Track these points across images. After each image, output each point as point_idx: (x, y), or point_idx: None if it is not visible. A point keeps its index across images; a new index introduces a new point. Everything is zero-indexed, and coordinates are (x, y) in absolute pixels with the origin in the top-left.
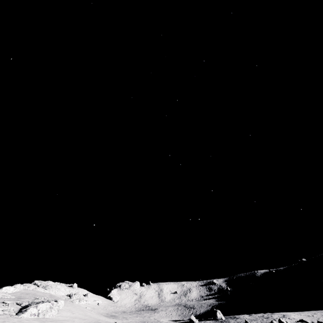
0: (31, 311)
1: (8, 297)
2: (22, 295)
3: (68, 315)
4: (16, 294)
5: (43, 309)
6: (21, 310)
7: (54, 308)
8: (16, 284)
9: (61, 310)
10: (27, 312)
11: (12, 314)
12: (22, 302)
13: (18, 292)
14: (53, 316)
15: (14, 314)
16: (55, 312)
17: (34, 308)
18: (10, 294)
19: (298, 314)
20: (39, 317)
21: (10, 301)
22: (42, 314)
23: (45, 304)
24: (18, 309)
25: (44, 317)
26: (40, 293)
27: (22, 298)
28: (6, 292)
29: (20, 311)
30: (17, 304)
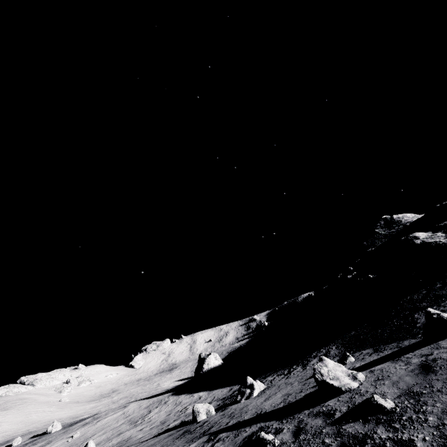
0: None
1: None
2: None
3: None
4: None
5: None
6: None
7: None
8: None
9: None
10: None
11: None
12: None
13: None
14: None
15: None
16: None
17: None
18: None
19: (127, 409)
20: None
21: None
22: None
23: None
24: None
25: None
26: None
27: None
28: None
29: None
30: None
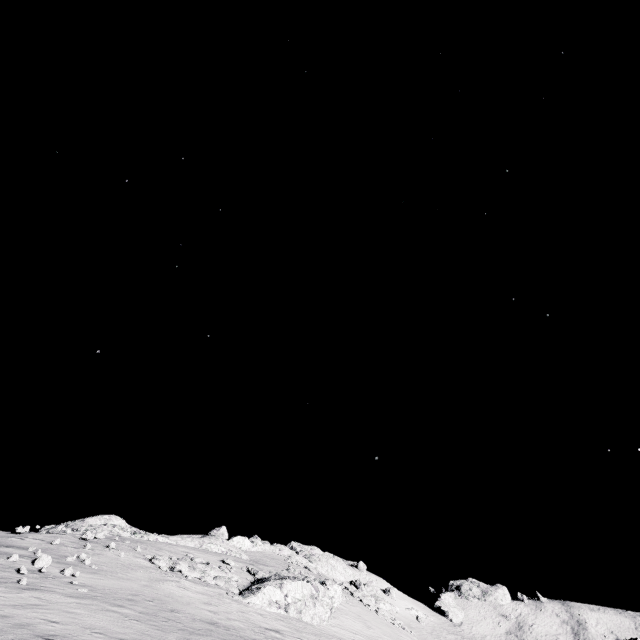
0: (268, 593)
1: (237, 555)
2: (264, 560)
3: (358, 629)
4: (254, 555)
5: (296, 595)
6: (252, 585)
7: (321, 600)
8: (255, 537)
9: (339, 610)
10: (261, 594)
11: (232, 591)
12: (256, 570)
13: (259, 553)
14: (322, 621)
15: (235, 592)
16: (325, 612)
17: (276, 588)
18: (245, 552)
19: None
20: (289, 614)
21: (238, 562)
22: (294, 608)
23: (299, 585)
24: (248, 582)
25: (299, 617)
26: (296, 564)
27: (262, 563)
28: (239, 548)
29: (249, 588)
30: (250, 572)
